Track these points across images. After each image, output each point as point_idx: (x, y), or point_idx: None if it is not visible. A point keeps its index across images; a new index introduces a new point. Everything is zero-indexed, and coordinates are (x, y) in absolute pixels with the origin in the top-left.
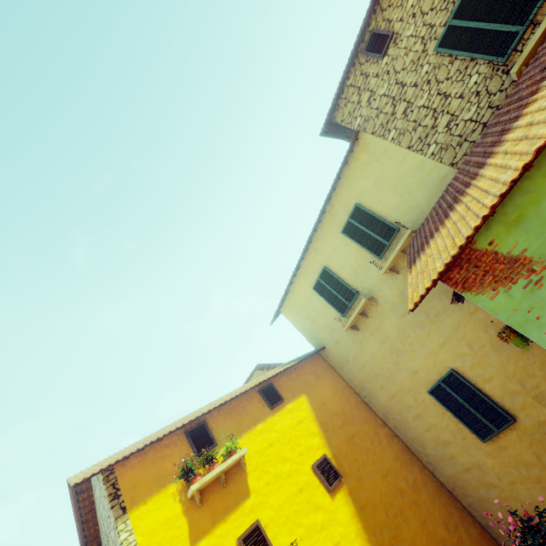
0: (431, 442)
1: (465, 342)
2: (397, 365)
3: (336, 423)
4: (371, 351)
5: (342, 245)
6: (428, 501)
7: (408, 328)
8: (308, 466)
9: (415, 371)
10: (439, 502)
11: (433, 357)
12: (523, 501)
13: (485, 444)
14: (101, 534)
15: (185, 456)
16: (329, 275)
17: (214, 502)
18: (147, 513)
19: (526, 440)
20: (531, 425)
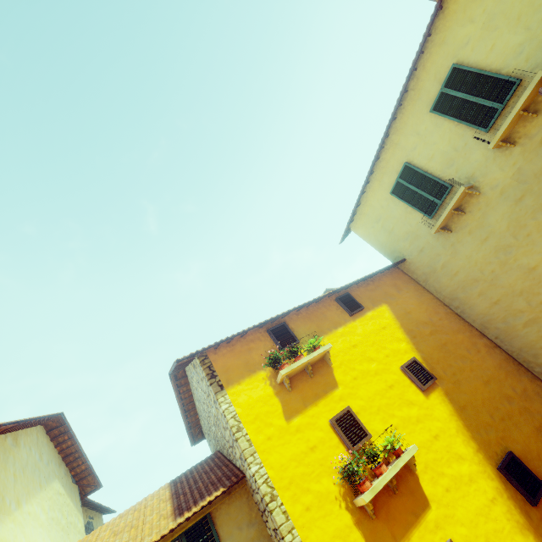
0: None
1: None
2: (504, 265)
3: (424, 331)
4: (467, 253)
5: (431, 128)
6: None
7: (524, 216)
8: (396, 367)
9: (530, 269)
10: None
11: None
12: None
13: None
14: (201, 421)
15: (270, 350)
16: (412, 171)
17: (303, 389)
18: (242, 391)
19: None
20: None
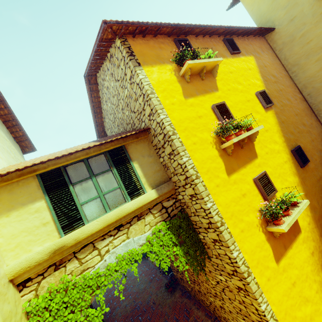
0: None
1: None
2: None
3: (271, 80)
4: None
5: None
6: (316, 134)
7: None
8: (253, 92)
9: None
10: (321, 137)
11: None
12: None
13: None
14: (105, 122)
15: (175, 54)
16: None
17: (196, 85)
18: (154, 72)
19: None
20: None
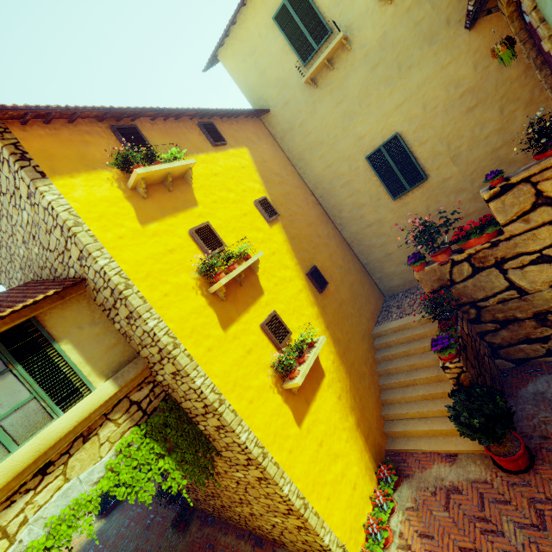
0: (349, 206)
1: (422, 102)
2: (345, 131)
3: (275, 180)
4: (323, 114)
5: None
6: (335, 246)
7: (373, 85)
8: (251, 201)
9: (361, 137)
10: (341, 248)
11: (385, 120)
12: (400, 242)
13: (393, 203)
14: None
15: (116, 152)
16: None
17: (160, 200)
18: (77, 186)
19: (426, 196)
20: (436, 182)
